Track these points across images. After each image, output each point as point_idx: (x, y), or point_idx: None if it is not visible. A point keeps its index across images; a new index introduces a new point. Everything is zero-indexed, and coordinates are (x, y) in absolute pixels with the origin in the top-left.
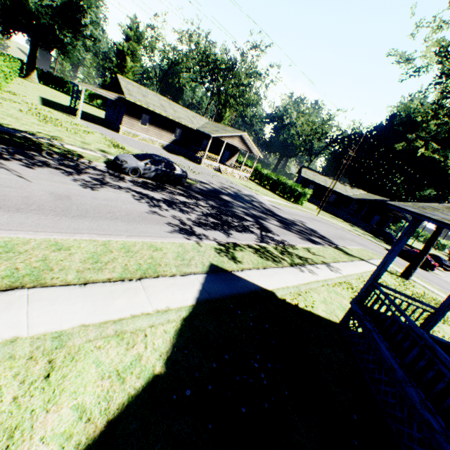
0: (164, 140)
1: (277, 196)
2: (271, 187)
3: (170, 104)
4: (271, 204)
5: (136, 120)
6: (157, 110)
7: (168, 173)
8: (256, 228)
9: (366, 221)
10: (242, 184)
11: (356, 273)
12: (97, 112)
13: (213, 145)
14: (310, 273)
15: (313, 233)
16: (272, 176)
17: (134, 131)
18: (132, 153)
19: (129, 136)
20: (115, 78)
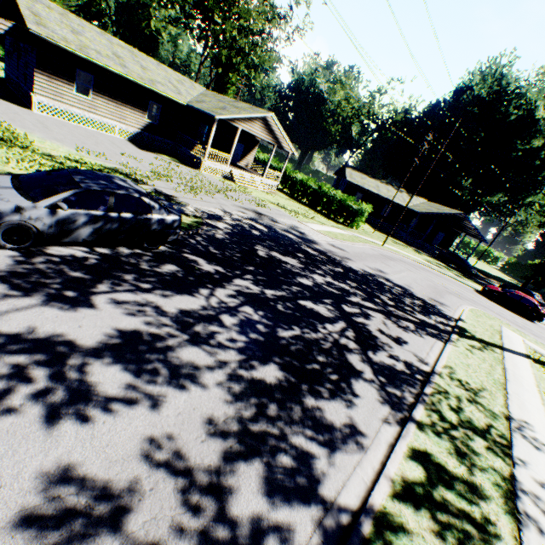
0: (130, 125)
1: (322, 217)
2: (310, 200)
3: (133, 54)
4: (327, 240)
5: (64, 83)
6: (107, 62)
7: (129, 222)
8: (353, 342)
9: (428, 240)
10: (271, 202)
11: None
12: None
13: (217, 133)
14: None
15: (411, 298)
16: (310, 183)
17: (65, 106)
18: (49, 157)
19: (56, 116)
20: None
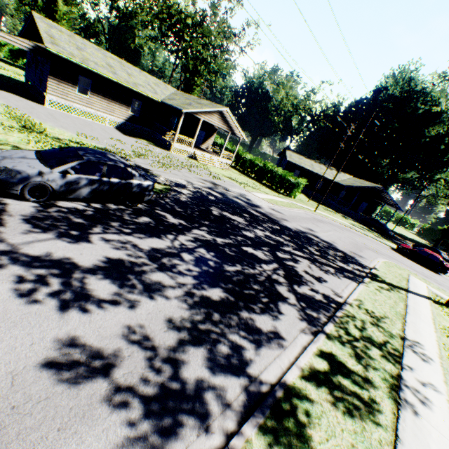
0: (117, 117)
1: (266, 188)
2: (257, 175)
3: (122, 64)
4: (268, 205)
5: (69, 85)
6: (102, 70)
7: (116, 185)
8: (282, 278)
9: (353, 208)
10: (225, 176)
11: (436, 339)
12: (19, 74)
13: (184, 123)
14: (429, 412)
15: (334, 251)
16: (257, 162)
17: (69, 103)
18: (57, 140)
19: (62, 110)
20: (30, 17)
